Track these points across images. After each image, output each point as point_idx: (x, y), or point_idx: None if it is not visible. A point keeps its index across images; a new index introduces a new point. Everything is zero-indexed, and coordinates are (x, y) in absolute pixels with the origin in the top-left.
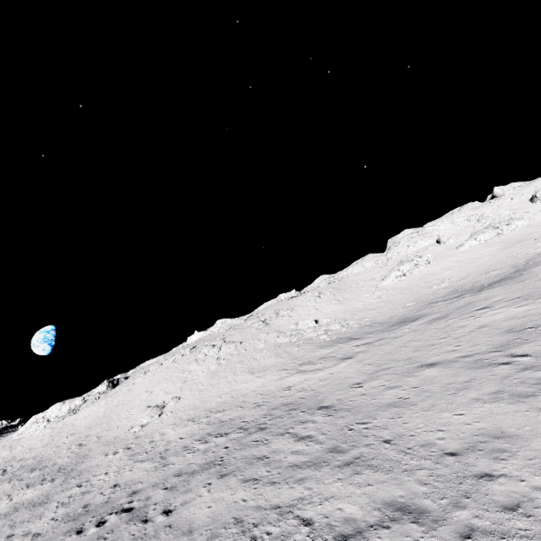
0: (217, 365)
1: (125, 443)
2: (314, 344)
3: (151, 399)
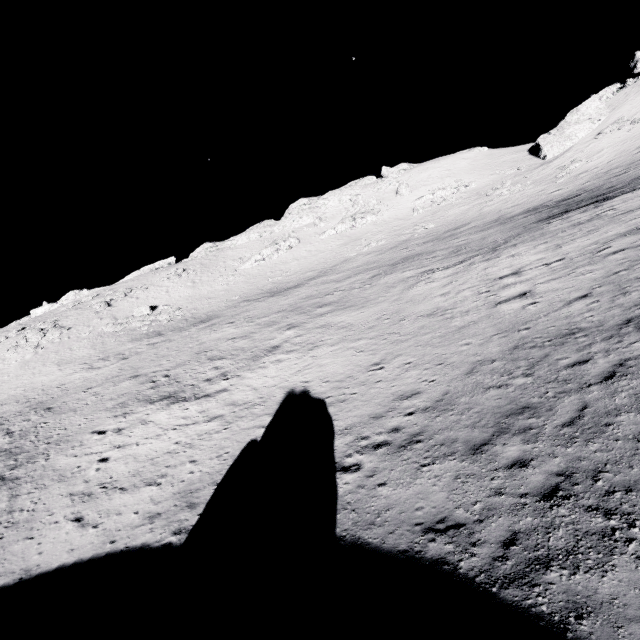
0: (33, 354)
1: None
2: (131, 336)
3: None
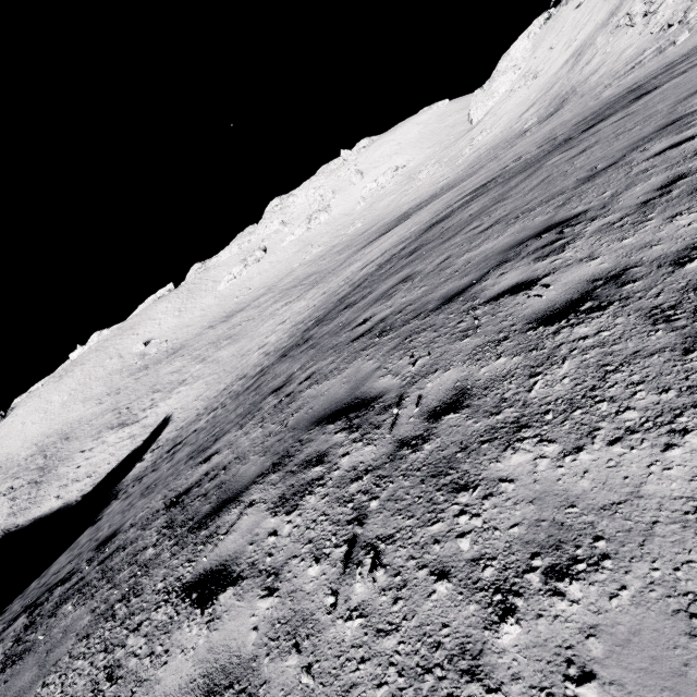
0: (69, 396)
1: (1, 464)
2: (130, 371)
3: (23, 430)
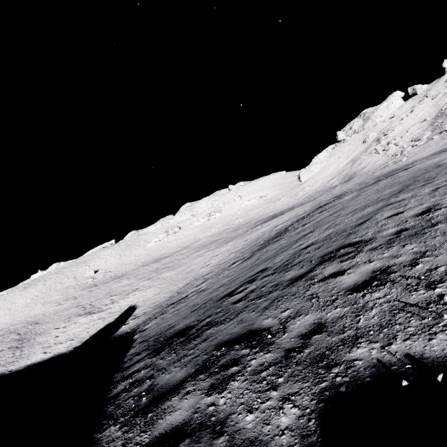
0: (31, 300)
1: None
2: (82, 287)
3: None
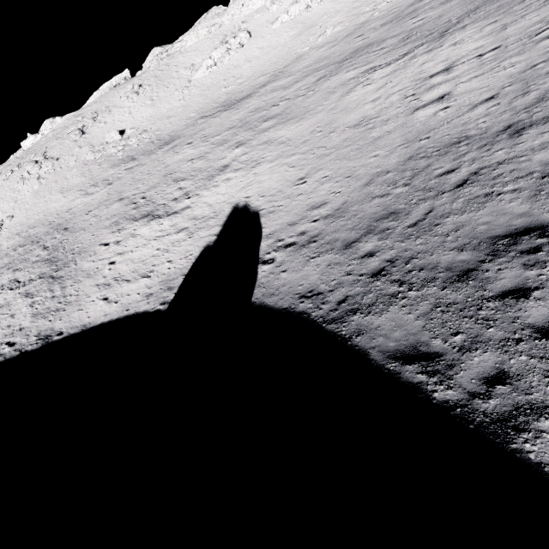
0: (39, 185)
1: None
2: (110, 162)
3: None
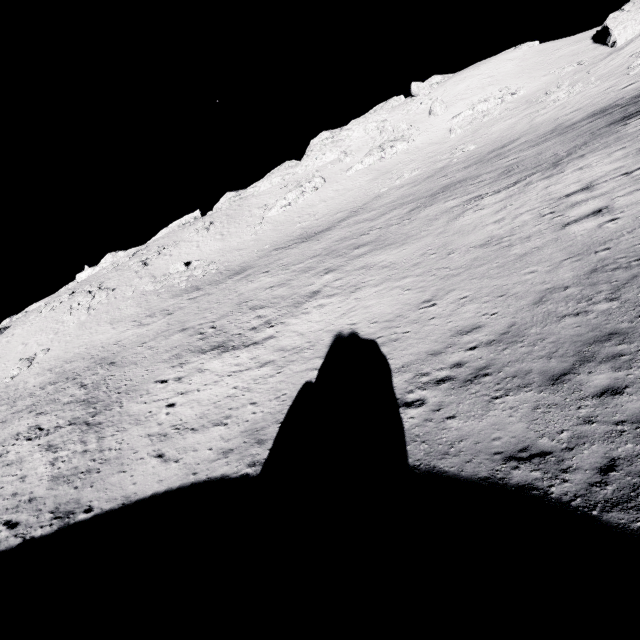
0: (87, 316)
1: None
2: (172, 292)
3: (26, 352)
